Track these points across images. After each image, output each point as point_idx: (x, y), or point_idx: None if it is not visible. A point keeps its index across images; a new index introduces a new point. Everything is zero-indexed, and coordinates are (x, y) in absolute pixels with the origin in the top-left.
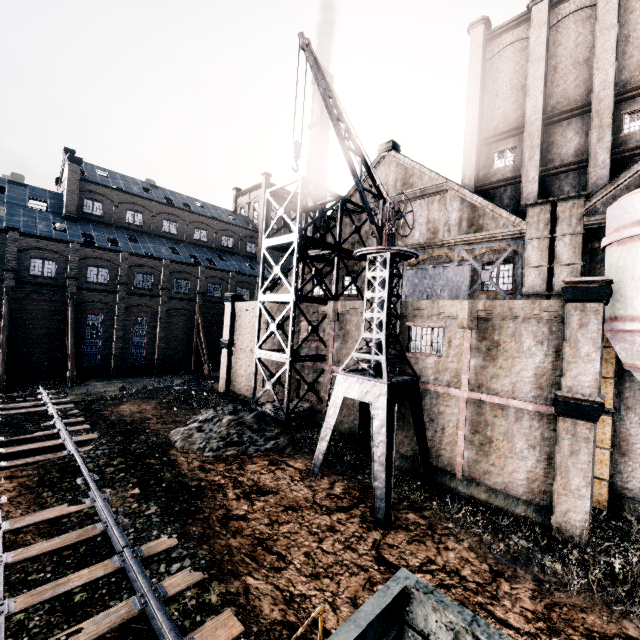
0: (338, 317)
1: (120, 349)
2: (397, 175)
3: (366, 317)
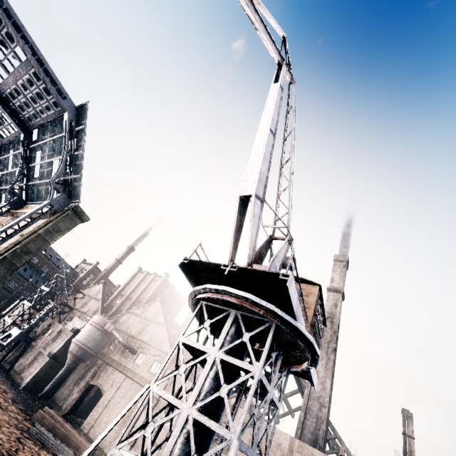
0: None
1: None
2: (98, 290)
3: (36, 316)
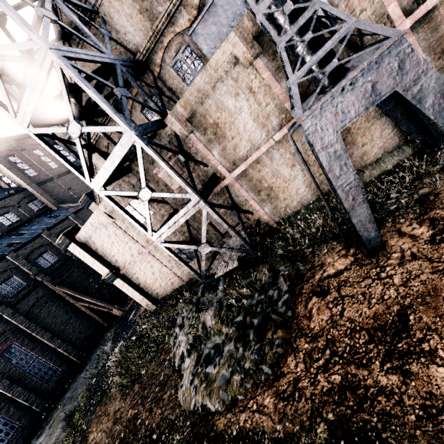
0: (191, 124)
1: (24, 391)
2: None
3: (265, 11)
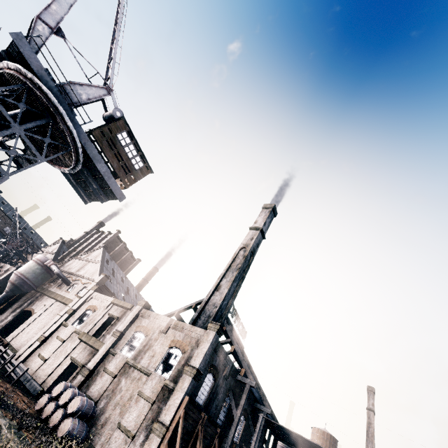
0: None
1: None
2: (56, 247)
3: None
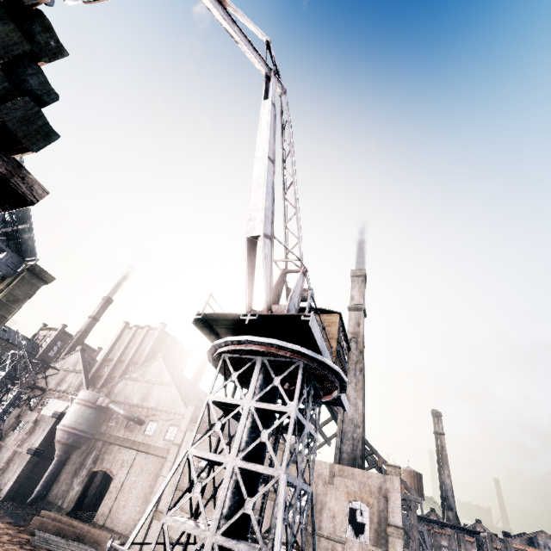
0: None
1: None
2: (76, 360)
3: None
